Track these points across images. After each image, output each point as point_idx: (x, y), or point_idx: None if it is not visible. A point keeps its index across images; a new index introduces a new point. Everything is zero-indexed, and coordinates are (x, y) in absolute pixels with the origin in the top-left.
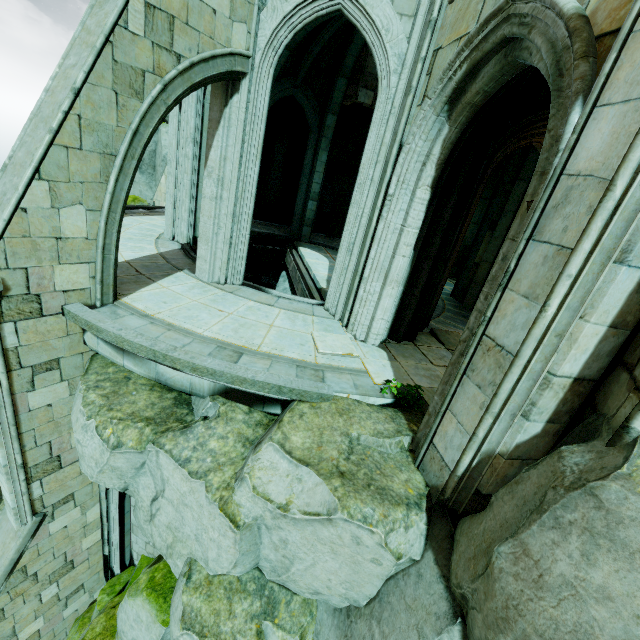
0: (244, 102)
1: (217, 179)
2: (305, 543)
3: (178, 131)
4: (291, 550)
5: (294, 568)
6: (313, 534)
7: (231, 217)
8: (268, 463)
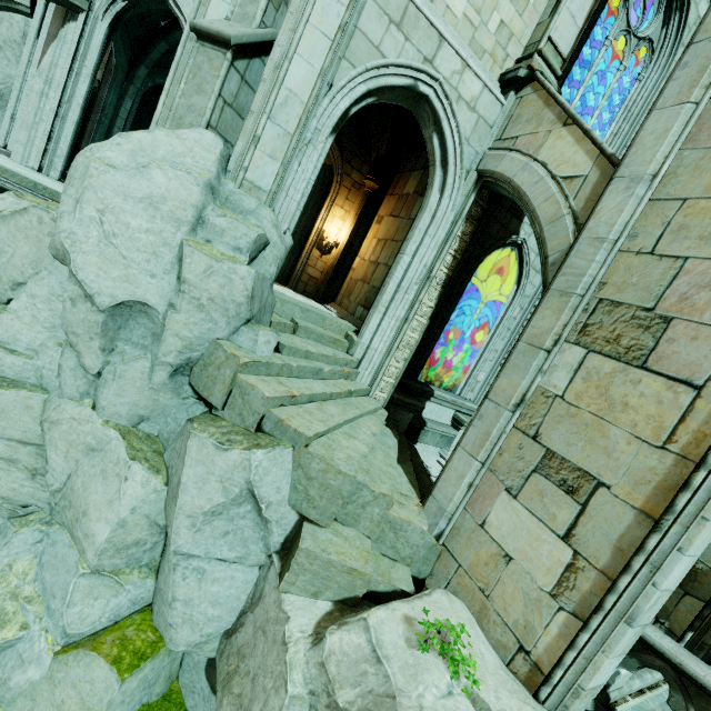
0: (81, 30)
1: (47, 79)
2: (10, 236)
3: (33, 53)
4: (0, 248)
5: (0, 263)
6: (15, 226)
7: (55, 114)
8: (0, 199)
